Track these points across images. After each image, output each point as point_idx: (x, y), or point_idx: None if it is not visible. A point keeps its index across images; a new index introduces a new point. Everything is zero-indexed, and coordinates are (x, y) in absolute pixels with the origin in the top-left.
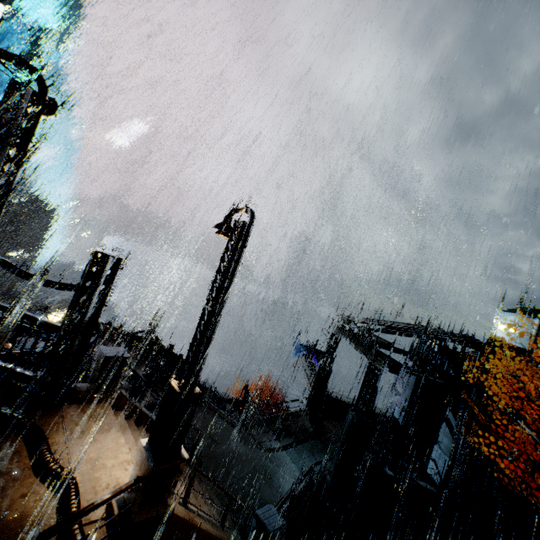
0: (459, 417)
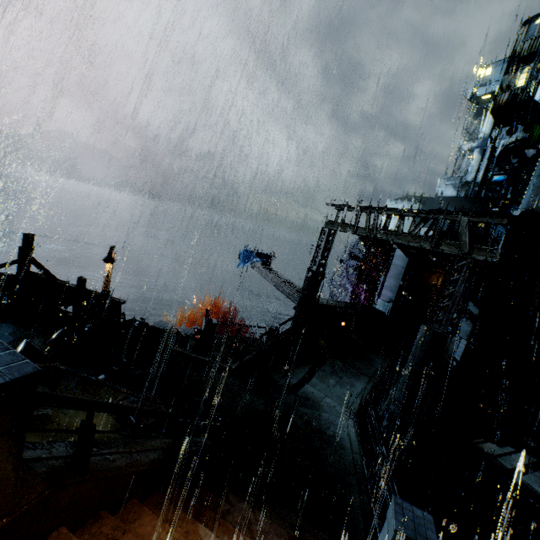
0: (479, 299)
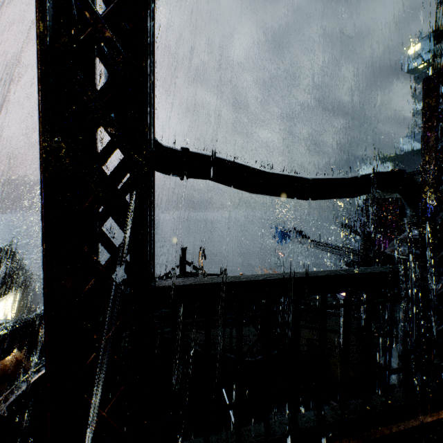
0: None
